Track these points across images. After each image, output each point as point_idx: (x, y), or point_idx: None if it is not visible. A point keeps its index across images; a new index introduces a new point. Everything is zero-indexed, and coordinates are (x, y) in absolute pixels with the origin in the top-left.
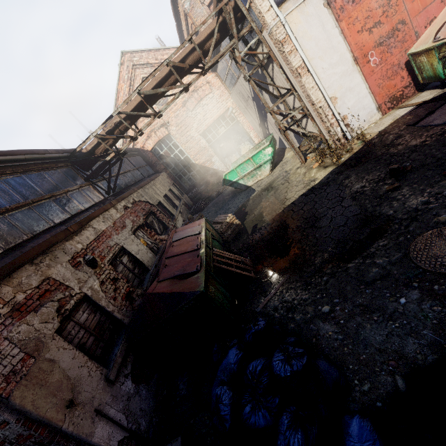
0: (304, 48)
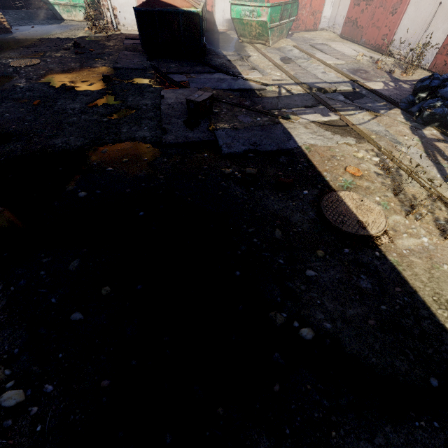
0: None
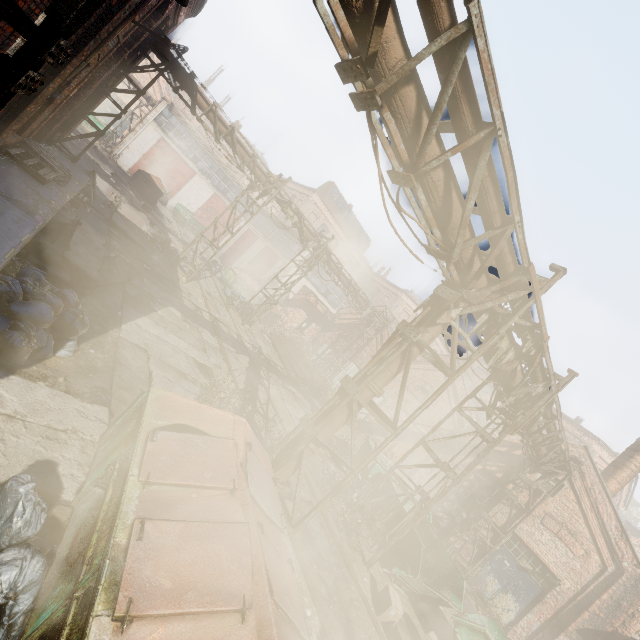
0: (143, 133)
